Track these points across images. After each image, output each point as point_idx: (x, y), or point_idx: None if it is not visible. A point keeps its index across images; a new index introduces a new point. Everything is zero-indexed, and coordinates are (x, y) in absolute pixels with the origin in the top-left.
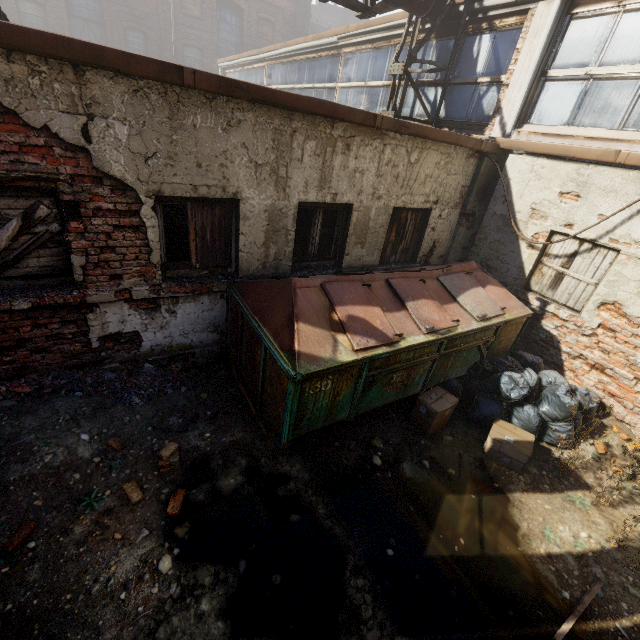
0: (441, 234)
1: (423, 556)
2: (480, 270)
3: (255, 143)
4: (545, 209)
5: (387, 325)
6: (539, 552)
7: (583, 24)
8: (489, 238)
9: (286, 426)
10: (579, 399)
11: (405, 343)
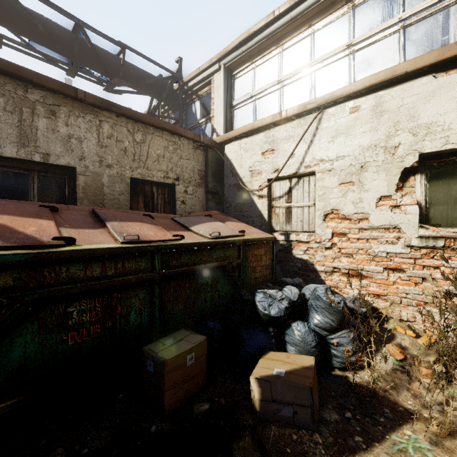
0: (194, 208)
1: None
2: (220, 214)
3: None
4: (258, 167)
5: (50, 232)
6: None
7: (240, 77)
8: (232, 204)
9: None
10: (349, 304)
11: (73, 247)
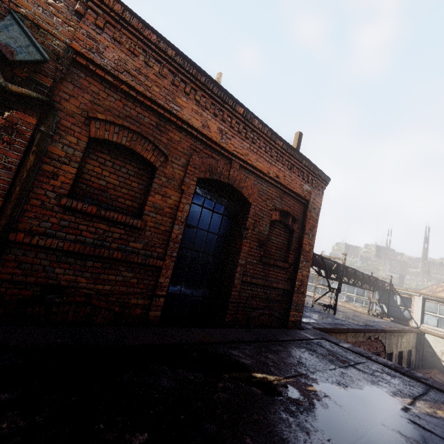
0: (413, 357)
1: None
2: (440, 372)
3: (395, 339)
4: None
5: None
6: None
7: (429, 303)
8: (428, 359)
9: None
10: None
11: None
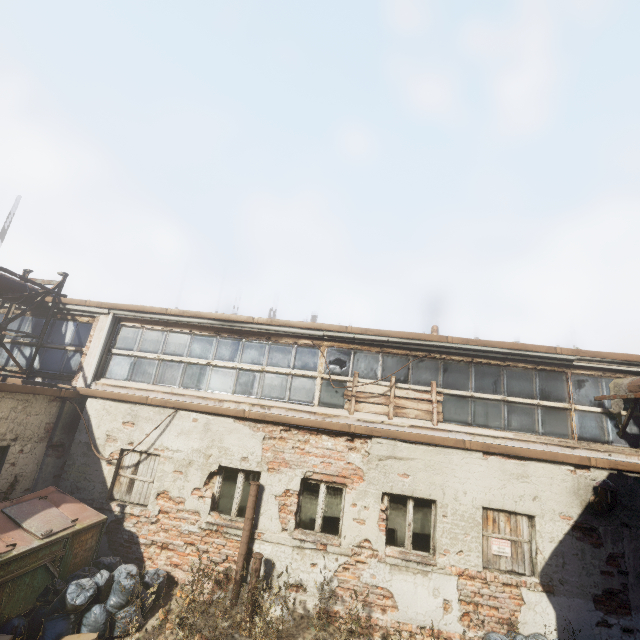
0: (25, 467)
1: None
2: (58, 492)
3: None
4: (116, 434)
5: None
6: None
7: (128, 330)
8: (77, 462)
9: None
10: (147, 579)
11: None
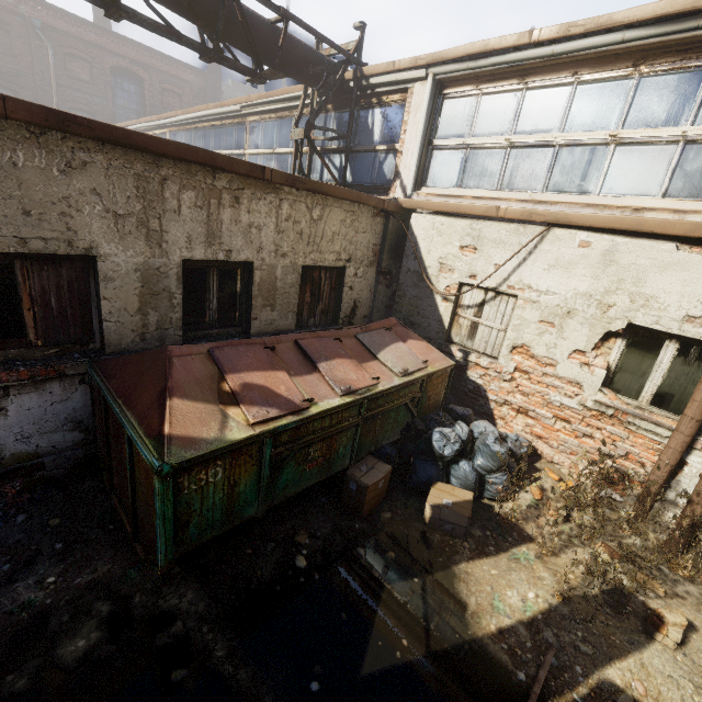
0: (361, 293)
1: (358, 678)
2: (400, 325)
3: (111, 190)
4: (451, 263)
5: (294, 390)
6: (490, 630)
7: (453, 103)
8: (408, 294)
9: (160, 541)
10: (510, 446)
11: (316, 409)
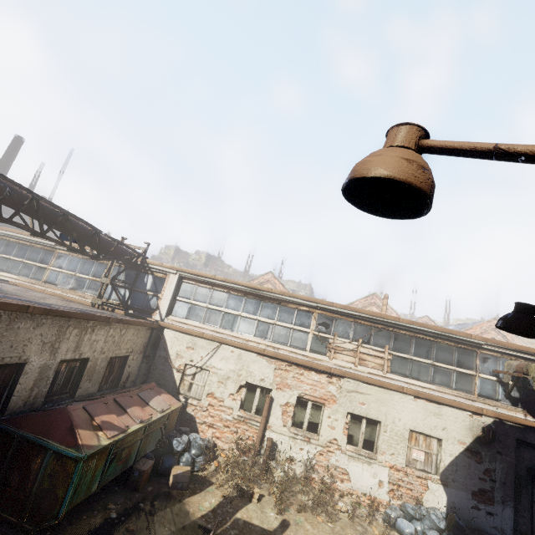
0: (133, 368)
1: None
2: (157, 386)
3: (47, 332)
4: (182, 354)
5: (121, 422)
6: (199, 516)
7: (187, 285)
8: (158, 368)
9: (68, 498)
10: (206, 443)
11: (131, 430)
